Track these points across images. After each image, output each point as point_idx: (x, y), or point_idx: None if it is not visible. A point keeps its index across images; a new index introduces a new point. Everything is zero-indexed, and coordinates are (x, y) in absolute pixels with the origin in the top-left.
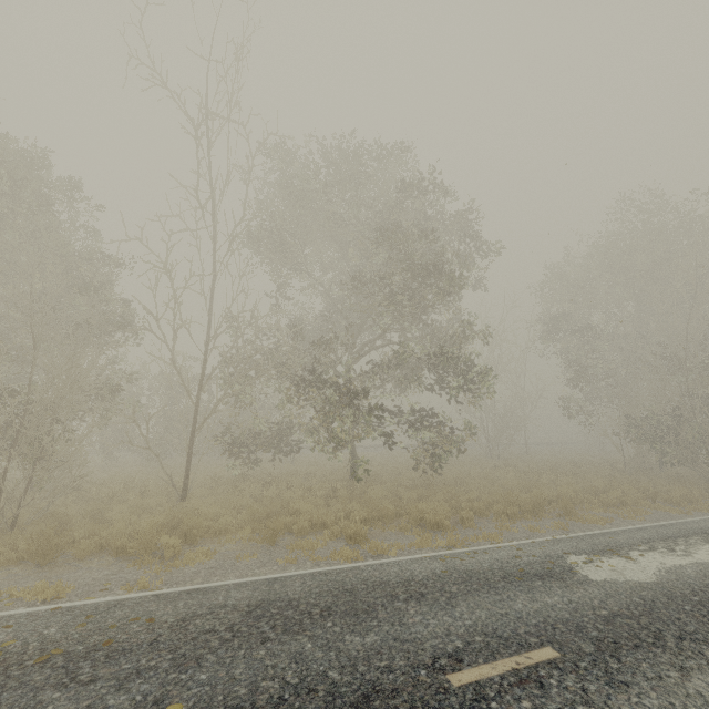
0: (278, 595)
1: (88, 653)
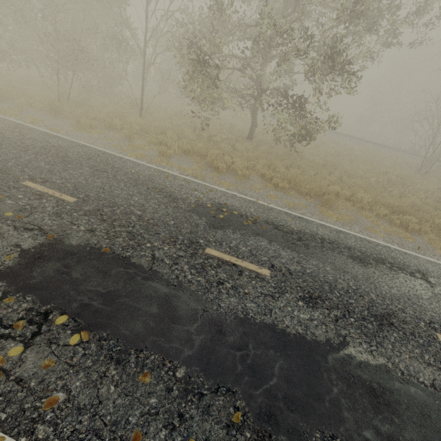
0: (69, 148)
1: None
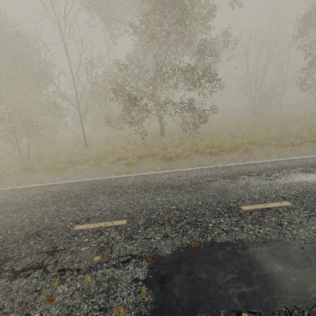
0: (70, 189)
1: (1, 204)
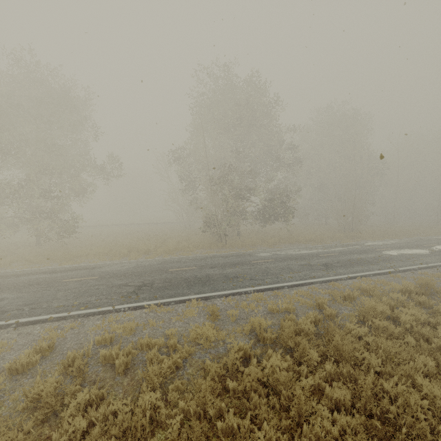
0: None
1: None
